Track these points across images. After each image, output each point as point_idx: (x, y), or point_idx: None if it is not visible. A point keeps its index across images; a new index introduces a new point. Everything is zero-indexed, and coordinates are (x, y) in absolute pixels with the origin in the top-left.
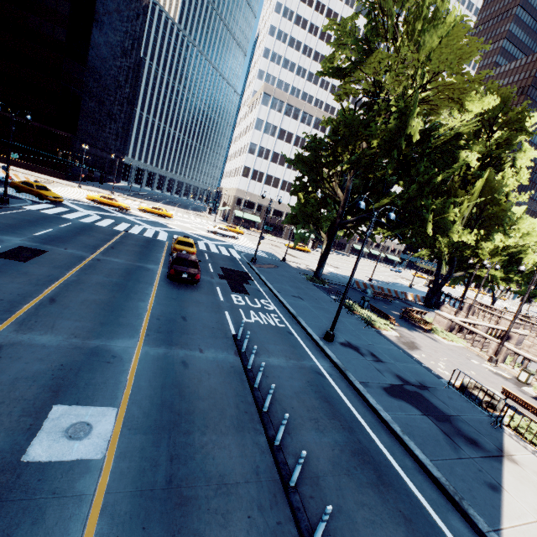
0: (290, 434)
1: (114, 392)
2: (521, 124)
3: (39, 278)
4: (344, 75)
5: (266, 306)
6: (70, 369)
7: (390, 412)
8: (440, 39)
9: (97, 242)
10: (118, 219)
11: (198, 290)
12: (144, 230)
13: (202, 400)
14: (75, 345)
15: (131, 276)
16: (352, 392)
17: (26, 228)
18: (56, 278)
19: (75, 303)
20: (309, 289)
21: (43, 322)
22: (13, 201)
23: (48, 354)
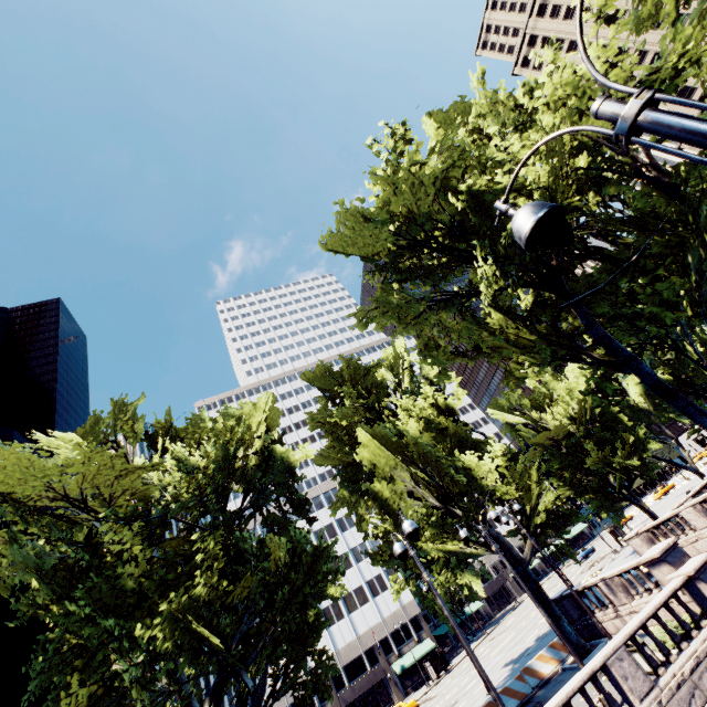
0: None
1: None
2: (361, 366)
3: None
4: None
5: None
6: None
7: None
8: None
9: None
10: None
11: None
12: None
13: None
14: None
15: None
16: None
17: None
18: None
19: None
20: None
21: None
22: None
23: None
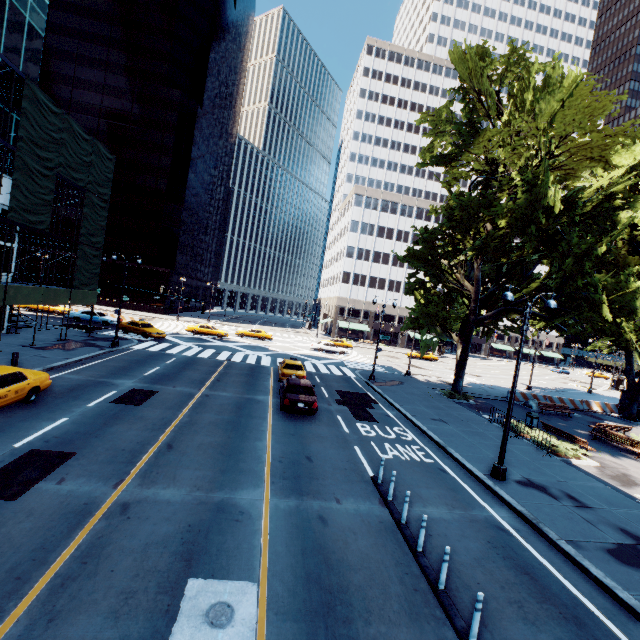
0: (487, 626)
1: (250, 560)
2: None
3: (154, 423)
4: (450, 161)
5: (402, 436)
6: (199, 531)
7: (632, 591)
8: (560, 104)
9: (203, 376)
10: (218, 348)
11: (317, 422)
12: (246, 356)
13: (355, 571)
14: (200, 499)
15: (242, 411)
16: (559, 557)
17: (136, 369)
18: (170, 420)
19: (191, 448)
20: (450, 409)
21: (164, 473)
22: (121, 343)
23: (174, 512)
